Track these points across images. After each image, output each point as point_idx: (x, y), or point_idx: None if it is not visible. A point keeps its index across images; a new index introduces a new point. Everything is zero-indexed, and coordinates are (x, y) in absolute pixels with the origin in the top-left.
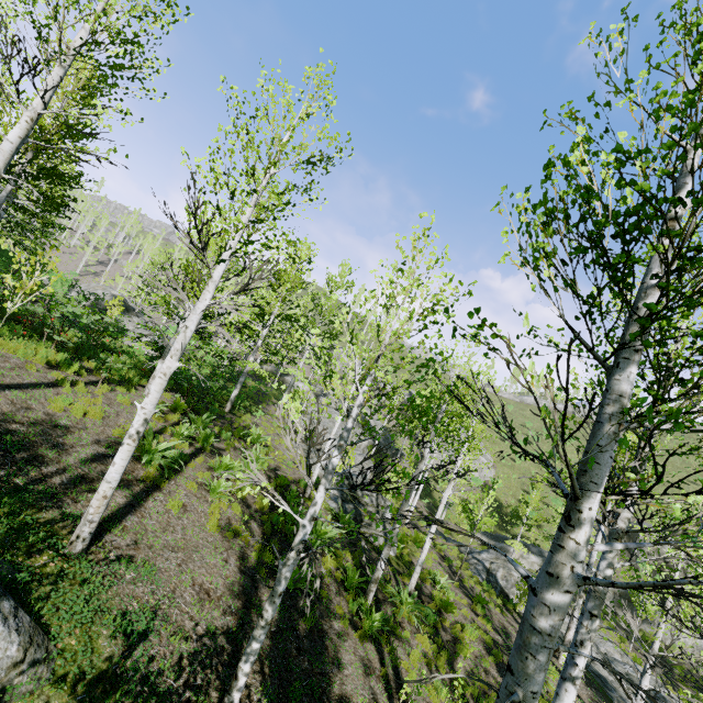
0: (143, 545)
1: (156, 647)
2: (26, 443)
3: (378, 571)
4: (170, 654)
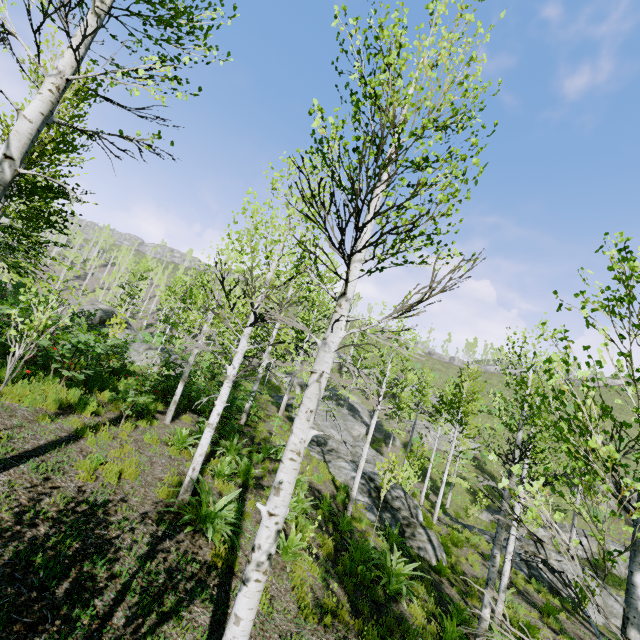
0: None
1: None
2: (64, 556)
3: (484, 622)
4: None
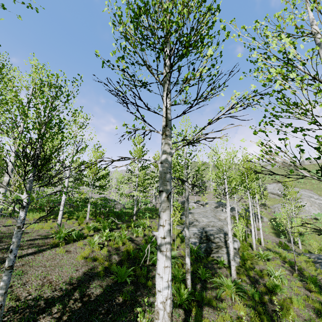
0: (27, 265)
1: None
2: None
3: (186, 265)
4: None
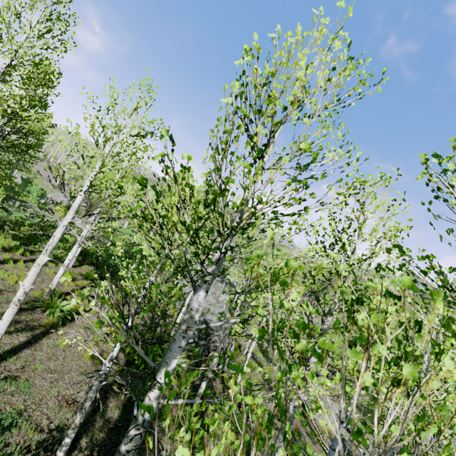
0: (29, 369)
1: (14, 437)
2: None
3: (201, 389)
4: (24, 441)
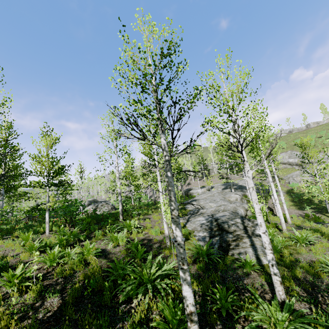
0: None
1: None
2: None
3: (185, 302)
4: None
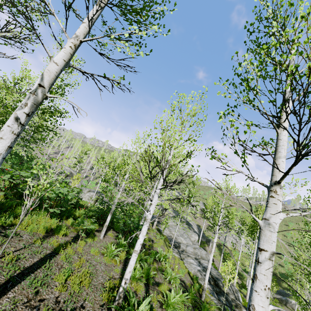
0: None
1: None
2: None
3: None
4: None
